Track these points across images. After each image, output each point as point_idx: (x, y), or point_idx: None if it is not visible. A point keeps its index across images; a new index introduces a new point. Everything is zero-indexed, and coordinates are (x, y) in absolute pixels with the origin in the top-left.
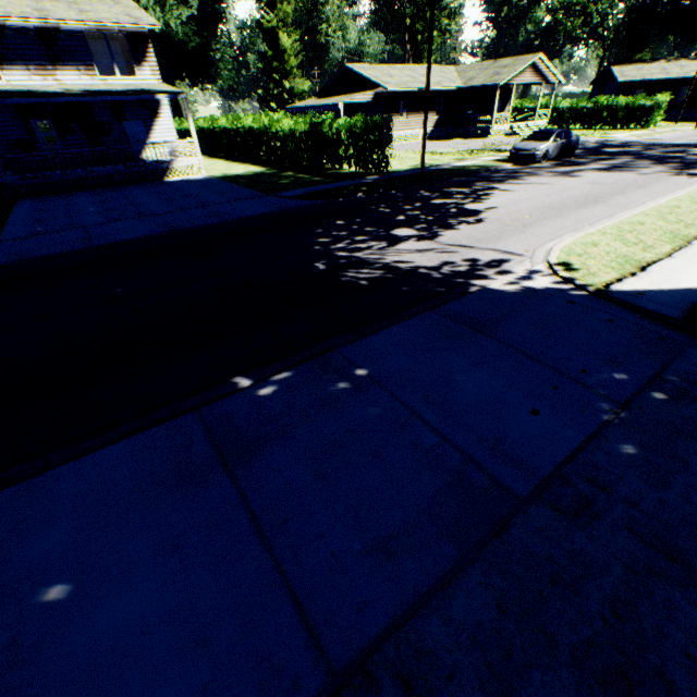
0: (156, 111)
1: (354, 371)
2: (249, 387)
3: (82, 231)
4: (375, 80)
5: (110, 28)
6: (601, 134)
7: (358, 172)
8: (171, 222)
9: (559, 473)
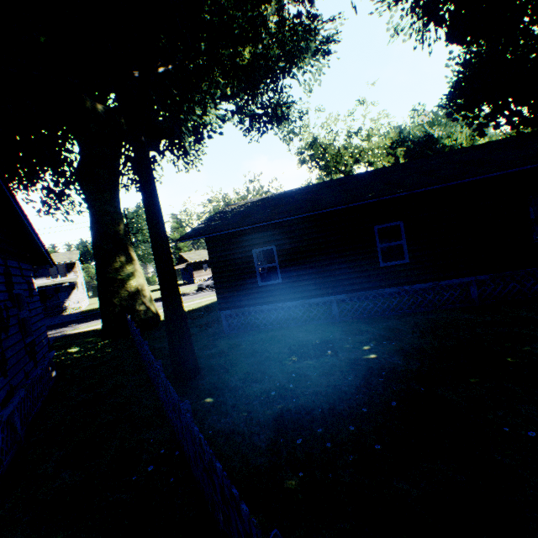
0: (75, 287)
1: None
2: None
3: None
4: (188, 258)
5: (60, 263)
6: None
7: None
8: None
9: None
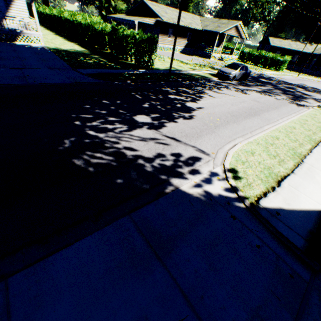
0: None
1: None
2: None
3: None
4: (157, 12)
5: None
6: (260, 69)
7: (136, 65)
8: None
9: None
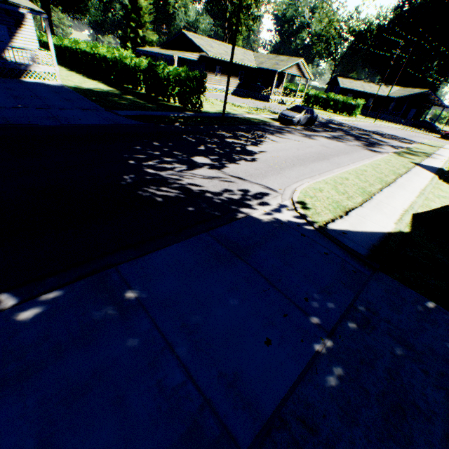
0: (20, 21)
1: (125, 293)
2: (10, 308)
3: None
4: (201, 46)
5: None
6: (329, 115)
7: (181, 107)
8: (8, 117)
9: (279, 413)
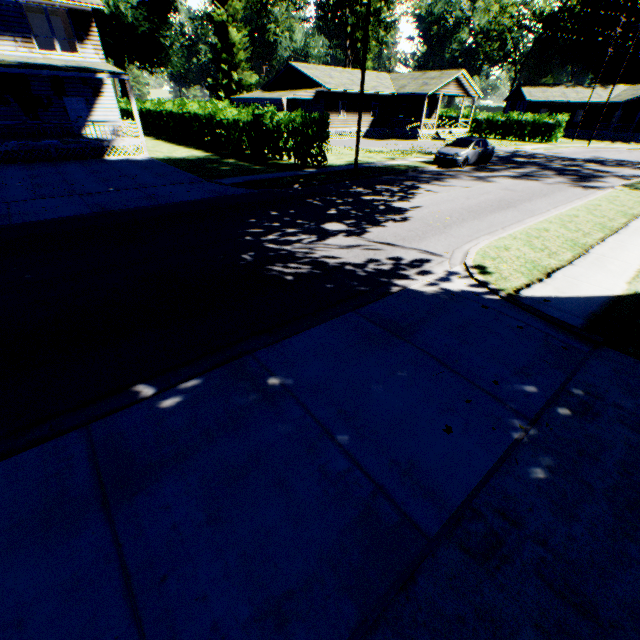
0: (98, 90)
1: (268, 380)
2: (152, 397)
3: (2, 207)
4: (316, 79)
5: (51, 3)
6: (513, 145)
7: (297, 164)
8: (102, 203)
9: (470, 504)
